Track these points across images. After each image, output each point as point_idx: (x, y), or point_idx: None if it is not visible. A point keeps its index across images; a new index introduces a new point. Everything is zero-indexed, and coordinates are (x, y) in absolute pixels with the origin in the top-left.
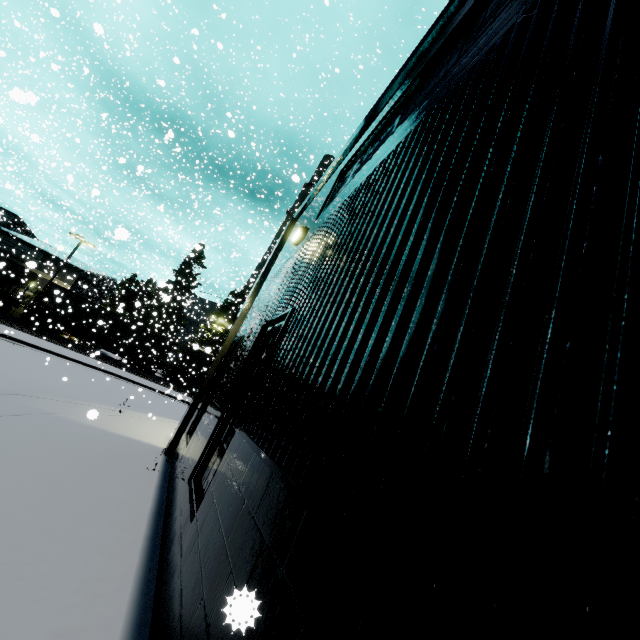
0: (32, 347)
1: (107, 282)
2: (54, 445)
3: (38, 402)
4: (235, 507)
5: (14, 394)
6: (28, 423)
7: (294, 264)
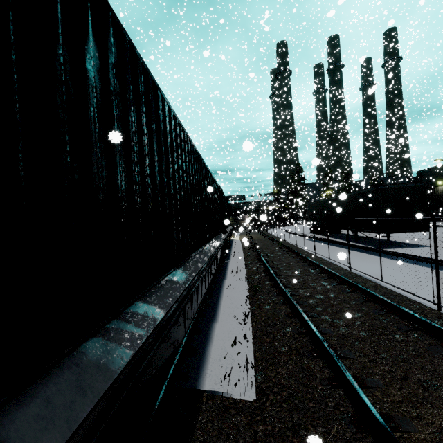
0: None
1: None
2: None
3: None
4: None
5: None
6: None
7: None
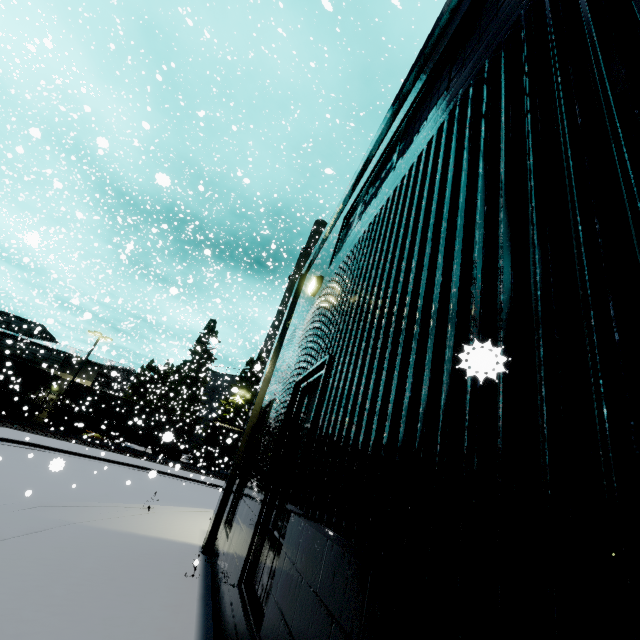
0: (55, 451)
1: (126, 373)
2: (79, 563)
3: (61, 512)
4: (318, 628)
5: (35, 507)
6: (50, 539)
7: (316, 313)
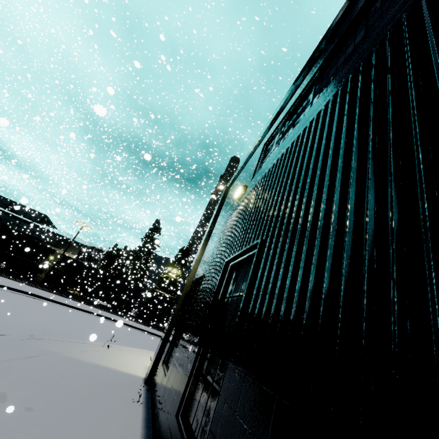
0: (48, 300)
1: (98, 251)
2: (57, 384)
3: (48, 344)
4: None
5: (30, 338)
6: (38, 364)
7: (242, 211)
